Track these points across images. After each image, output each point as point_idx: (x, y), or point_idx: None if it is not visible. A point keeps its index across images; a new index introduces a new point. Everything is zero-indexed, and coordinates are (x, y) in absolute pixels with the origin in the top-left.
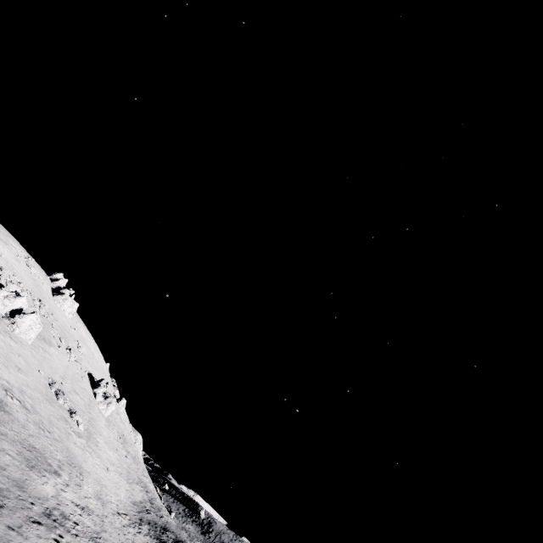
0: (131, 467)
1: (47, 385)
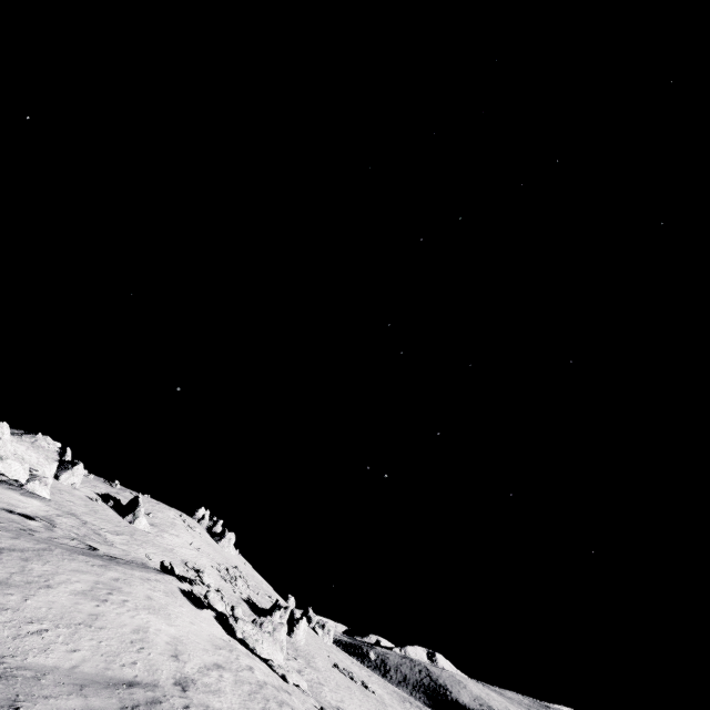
0: (380, 684)
1: (344, 675)
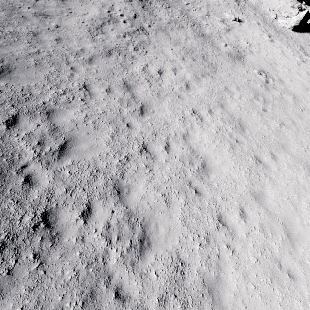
0: None
1: None
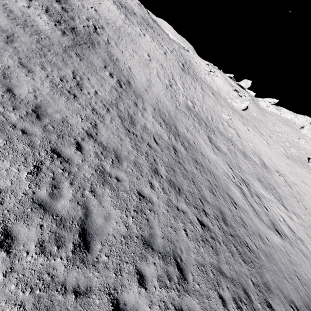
0: None
1: None
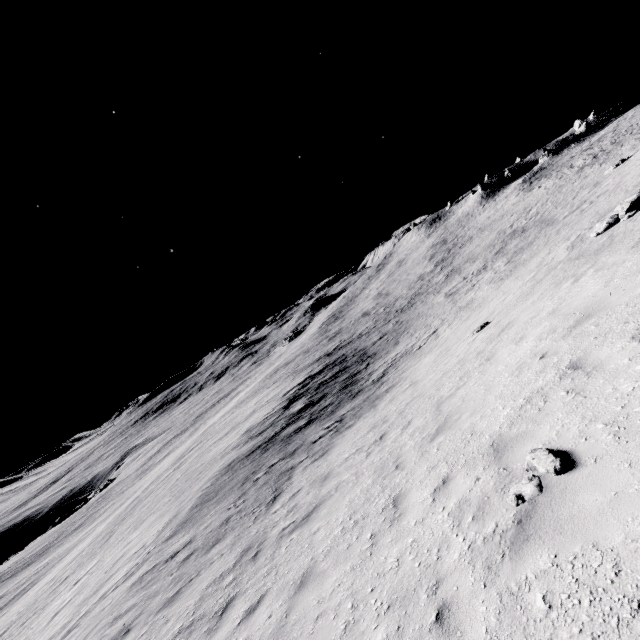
0: None
1: None
